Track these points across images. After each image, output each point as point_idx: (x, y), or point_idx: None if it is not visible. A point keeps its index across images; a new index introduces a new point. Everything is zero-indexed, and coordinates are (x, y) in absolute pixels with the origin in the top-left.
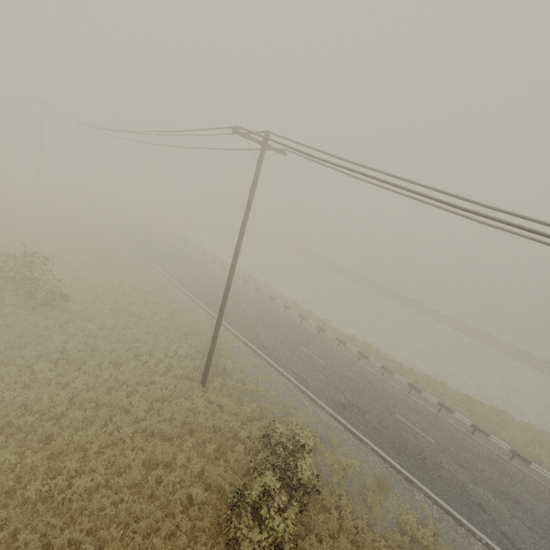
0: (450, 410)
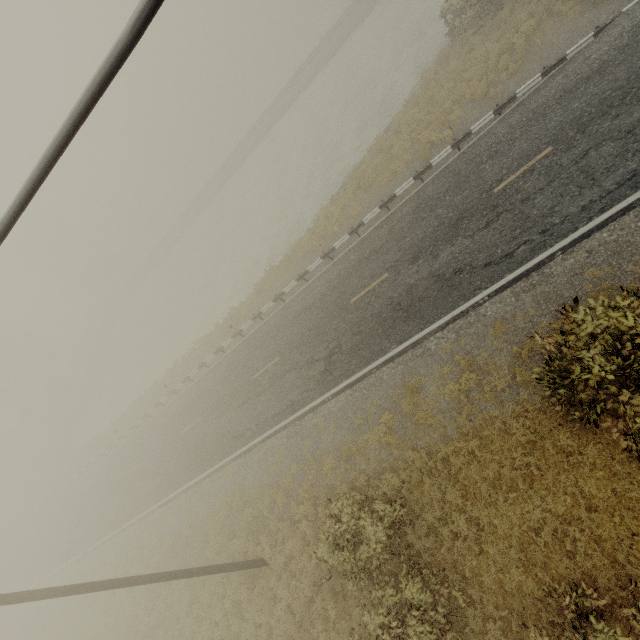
0: (360, 225)
